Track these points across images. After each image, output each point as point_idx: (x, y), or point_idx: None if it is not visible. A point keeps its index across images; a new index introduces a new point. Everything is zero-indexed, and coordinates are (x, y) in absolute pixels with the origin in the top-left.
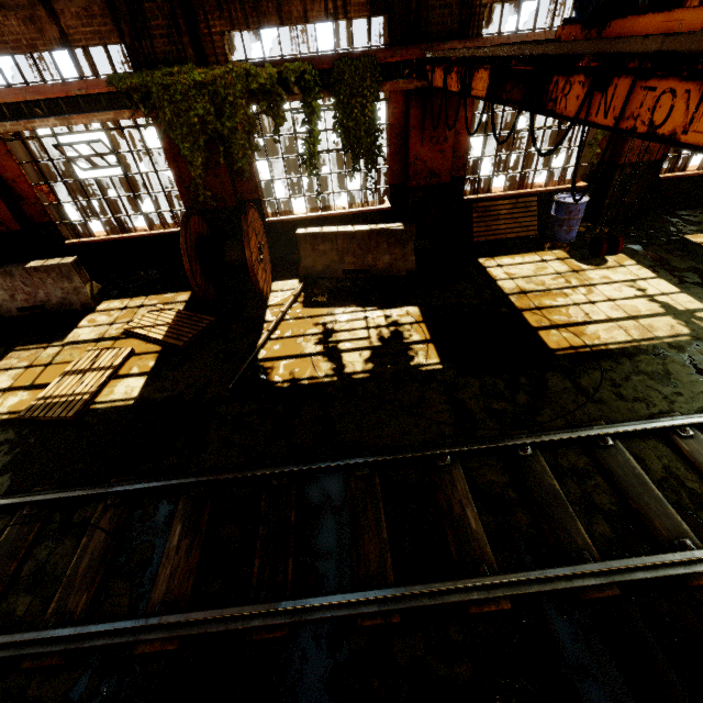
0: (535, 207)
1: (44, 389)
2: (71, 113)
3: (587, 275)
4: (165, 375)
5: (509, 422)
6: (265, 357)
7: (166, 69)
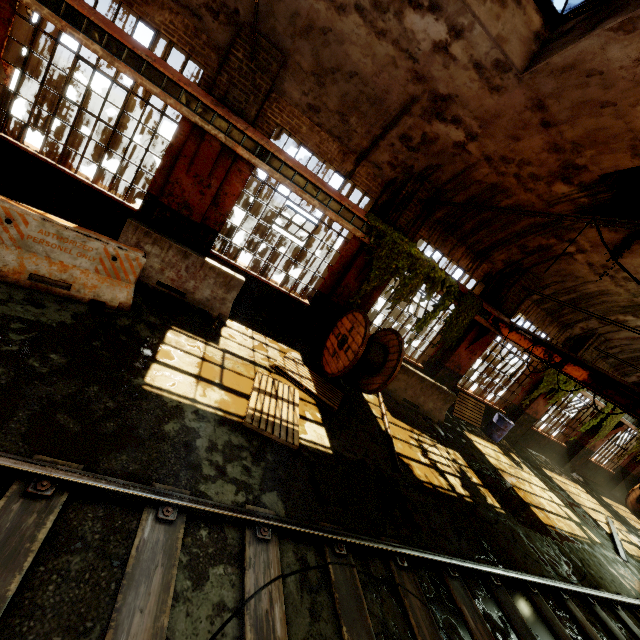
0: (483, 411)
1: (239, 396)
2: (330, 208)
3: (521, 473)
4: (338, 433)
5: (565, 573)
6: (399, 452)
7: (402, 236)
